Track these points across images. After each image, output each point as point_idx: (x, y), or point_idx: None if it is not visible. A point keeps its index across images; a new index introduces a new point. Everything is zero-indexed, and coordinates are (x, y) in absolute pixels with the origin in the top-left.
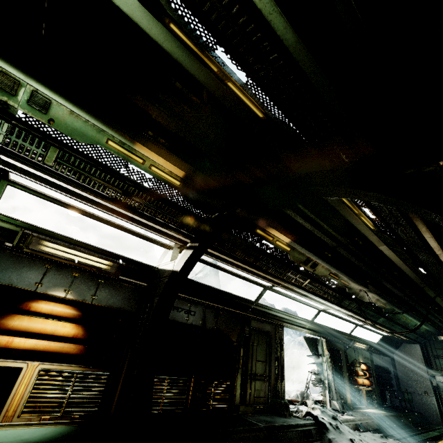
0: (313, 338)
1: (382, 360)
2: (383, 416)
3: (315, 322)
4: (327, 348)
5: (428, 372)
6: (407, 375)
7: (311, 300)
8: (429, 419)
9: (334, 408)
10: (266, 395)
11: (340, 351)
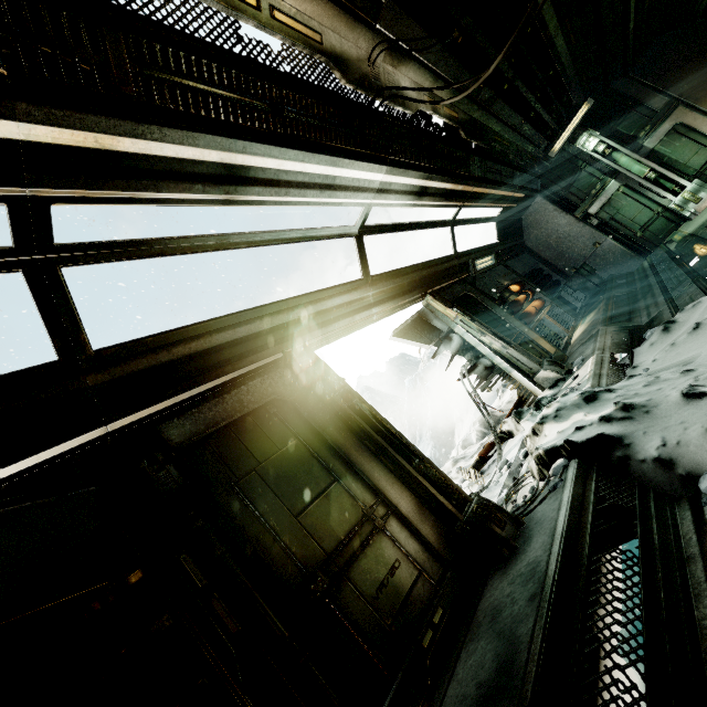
0: (414, 320)
1: (523, 263)
2: (604, 314)
3: (377, 276)
4: (447, 305)
5: (576, 217)
6: (560, 250)
7: (284, 193)
8: (626, 271)
9: (551, 384)
10: (419, 561)
11: (470, 294)
